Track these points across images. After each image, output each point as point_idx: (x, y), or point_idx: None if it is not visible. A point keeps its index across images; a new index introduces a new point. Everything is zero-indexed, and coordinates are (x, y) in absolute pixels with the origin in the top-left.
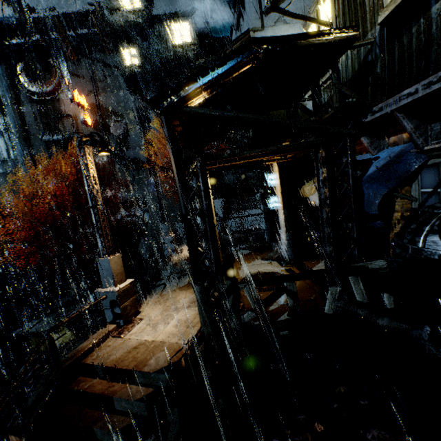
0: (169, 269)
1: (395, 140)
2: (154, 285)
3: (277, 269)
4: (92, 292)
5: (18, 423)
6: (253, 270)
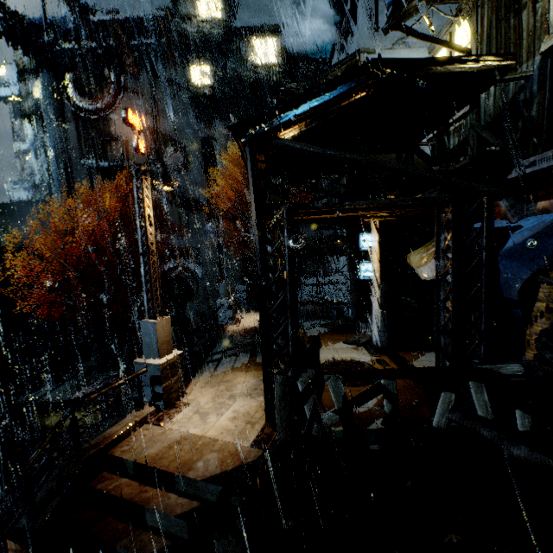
0: (224, 341)
1: (545, 206)
2: (205, 361)
3: (365, 358)
4: (123, 359)
5: (21, 525)
6: (333, 355)
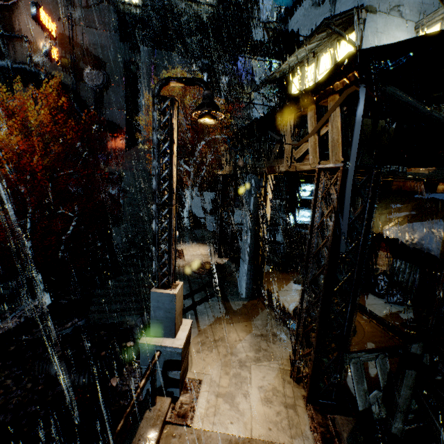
0: (183, 280)
1: None
2: None
3: None
4: (50, 290)
5: None
6: (296, 299)
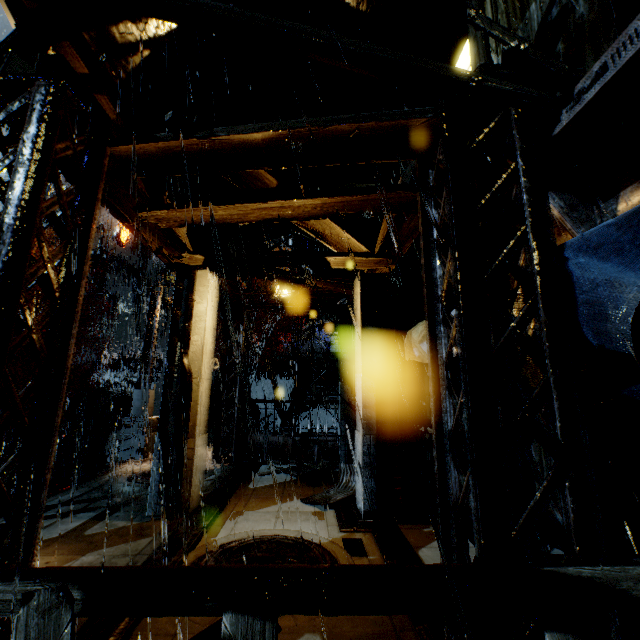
0: (84, 487)
1: (637, 193)
2: None
3: (323, 535)
4: None
5: None
6: (262, 526)
